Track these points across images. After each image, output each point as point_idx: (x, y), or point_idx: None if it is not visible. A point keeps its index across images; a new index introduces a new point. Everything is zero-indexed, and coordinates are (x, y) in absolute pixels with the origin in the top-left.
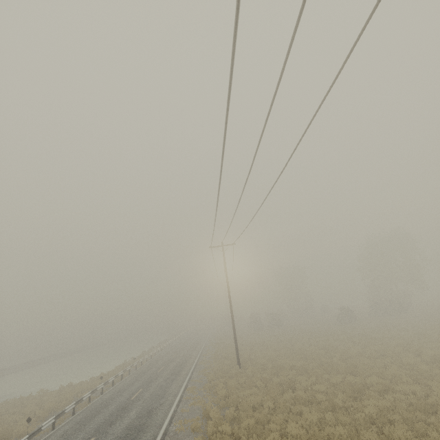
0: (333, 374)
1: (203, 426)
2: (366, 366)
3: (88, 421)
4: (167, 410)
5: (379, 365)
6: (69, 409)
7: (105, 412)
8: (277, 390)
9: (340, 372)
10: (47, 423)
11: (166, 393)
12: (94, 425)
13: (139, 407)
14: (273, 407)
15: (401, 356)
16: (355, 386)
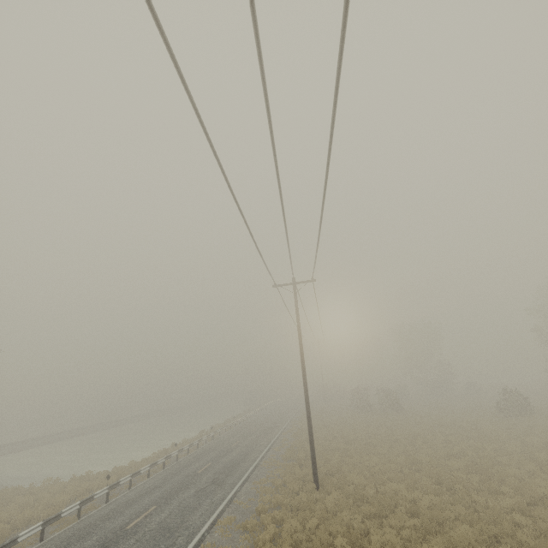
0: None
1: None
2: None
3: None
4: None
5: None
6: (28, 535)
7: None
8: None
9: (522, 543)
10: None
11: (180, 526)
12: None
13: None
14: None
15: None
16: None
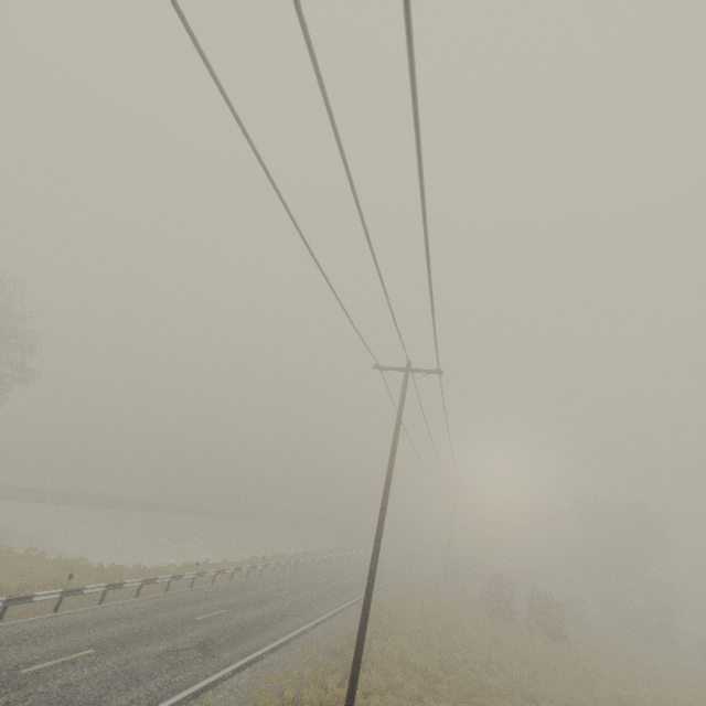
0: None
1: None
2: None
3: None
4: None
5: None
6: None
7: None
8: None
9: None
10: None
11: None
12: None
13: None
14: None
15: None
16: None
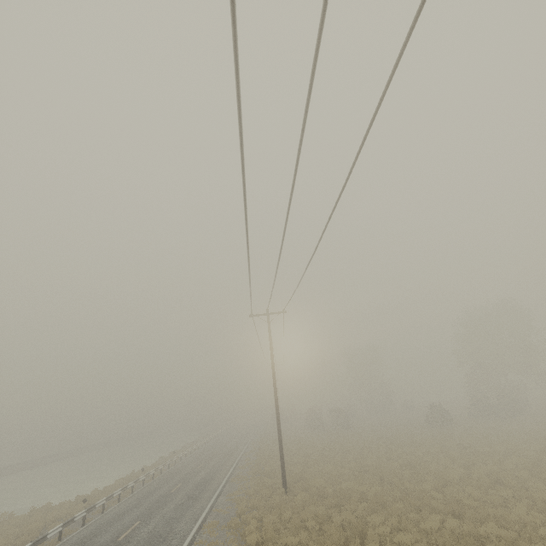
0: (424, 513)
1: None
2: (476, 502)
3: None
4: None
5: (496, 501)
6: None
7: None
8: (337, 538)
9: (435, 509)
10: None
11: (171, 532)
12: None
13: None
14: None
15: (527, 486)
16: (462, 541)
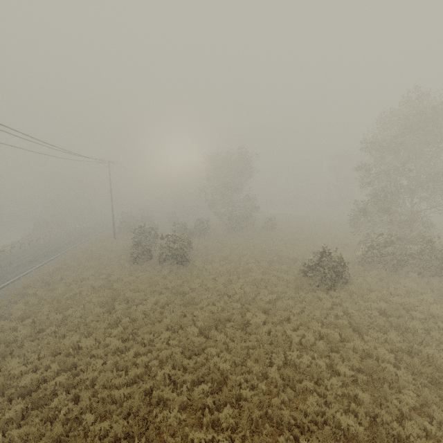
0: None
1: None
2: None
3: None
4: None
5: None
6: None
7: None
8: None
9: None
10: None
11: None
12: None
13: None
14: None
15: None
16: None
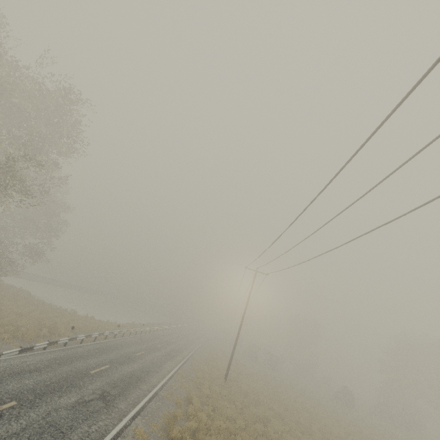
0: (306, 435)
1: (184, 406)
2: None
3: (105, 352)
4: (160, 378)
5: None
6: (94, 336)
7: (117, 353)
8: (251, 417)
9: (313, 439)
10: (81, 336)
11: (161, 366)
12: (109, 357)
13: (140, 363)
14: (244, 427)
15: None
16: None
